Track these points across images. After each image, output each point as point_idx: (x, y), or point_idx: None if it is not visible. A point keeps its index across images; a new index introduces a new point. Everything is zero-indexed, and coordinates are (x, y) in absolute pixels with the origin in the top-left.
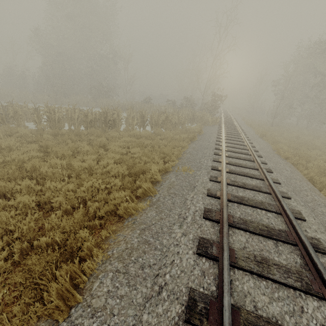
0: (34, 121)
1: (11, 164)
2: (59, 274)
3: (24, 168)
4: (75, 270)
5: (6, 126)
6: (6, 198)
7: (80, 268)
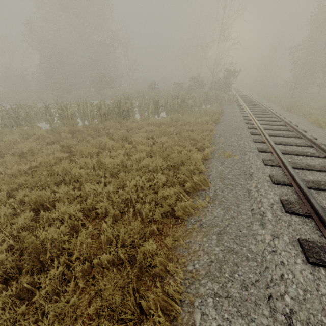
0: (47, 120)
1: (41, 169)
2: (144, 305)
3: (55, 173)
4: (165, 299)
5: (21, 129)
6: (44, 208)
7: (165, 292)
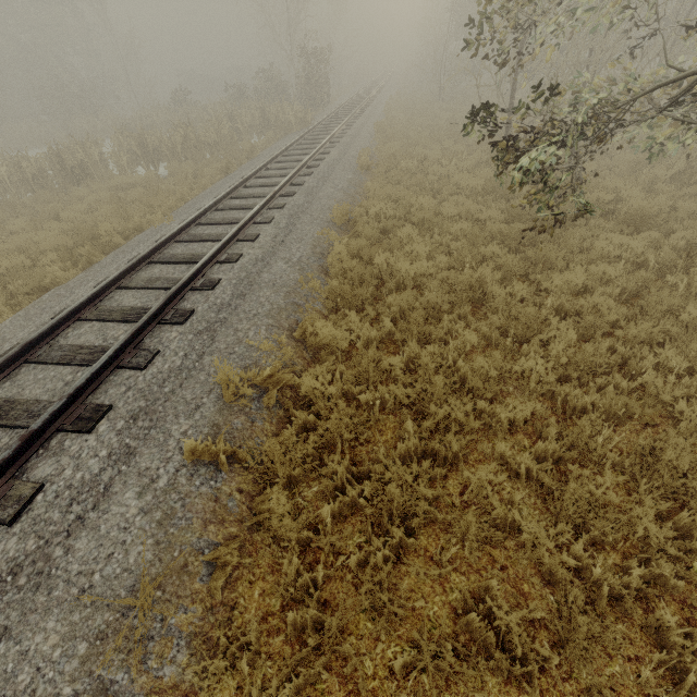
0: None
1: None
2: None
3: None
4: None
5: None
6: None
7: None
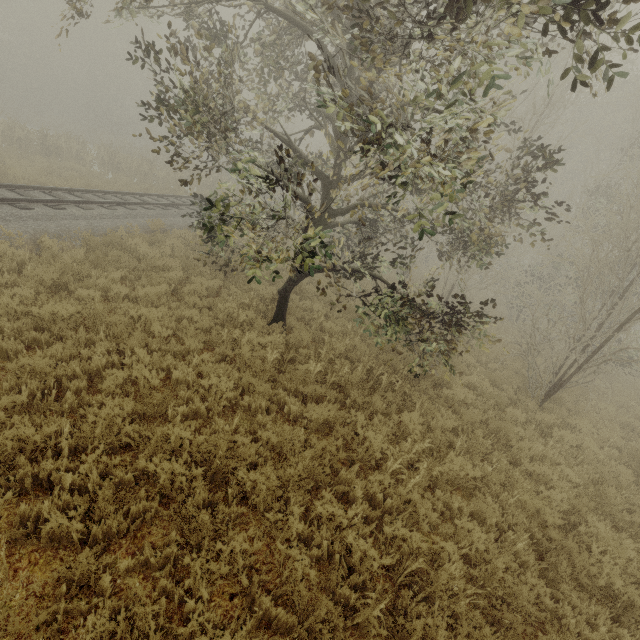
0: None
1: None
2: None
3: None
4: None
5: None
6: None
7: None
